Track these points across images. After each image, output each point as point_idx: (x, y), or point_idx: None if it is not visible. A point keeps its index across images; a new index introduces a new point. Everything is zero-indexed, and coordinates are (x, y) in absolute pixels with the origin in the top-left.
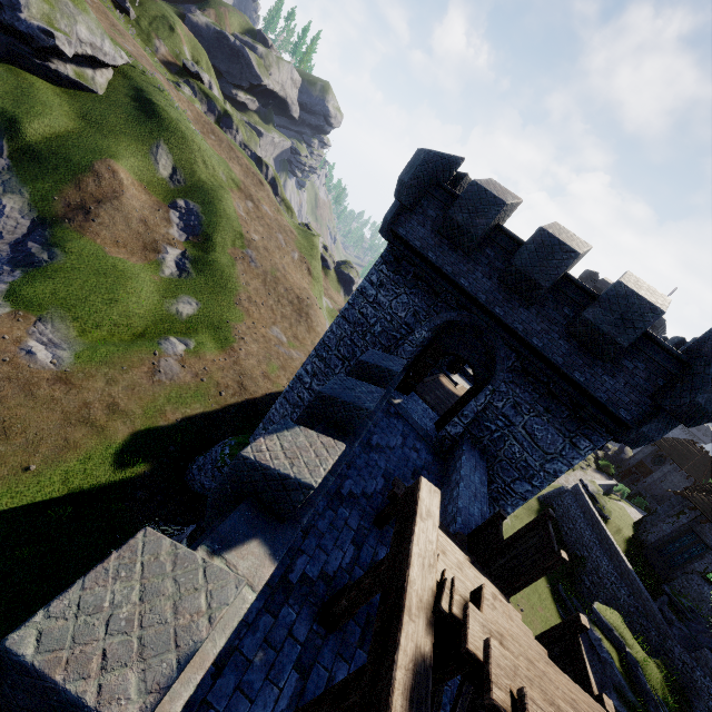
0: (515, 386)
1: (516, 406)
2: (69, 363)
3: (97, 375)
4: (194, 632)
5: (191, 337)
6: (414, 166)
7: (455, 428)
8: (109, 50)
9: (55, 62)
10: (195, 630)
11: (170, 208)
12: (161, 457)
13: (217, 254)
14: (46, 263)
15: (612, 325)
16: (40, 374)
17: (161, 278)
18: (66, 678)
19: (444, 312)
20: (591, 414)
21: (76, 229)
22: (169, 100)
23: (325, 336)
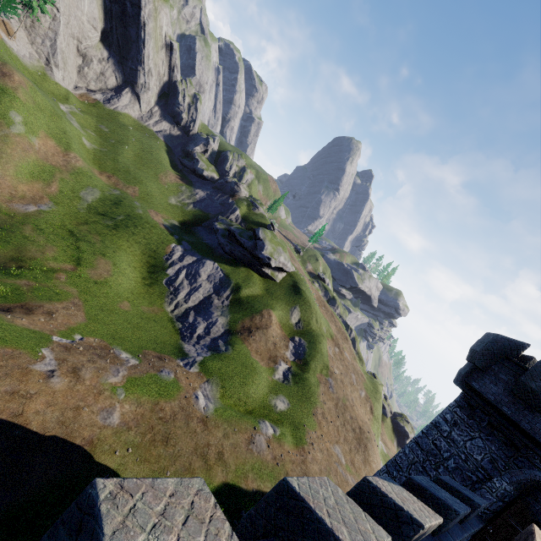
0: None
1: None
2: (211, 412)
3: (220, 427)
4: (369, 536)
5: (279, 426)
6: (484, 342)
7: None
8: (289, 266)
9: (265, 268)
10: (369, 535)
11: (290, 340)
12: (234, 516)
13: (309, 374)
14: (223, 351)
15: None
16: (196, 412)
17: (272, 379)
18: (314, 507)
19: (526, 467)
20: None
21: (242, 339)
22: (307, 288)
23: (397, 455)
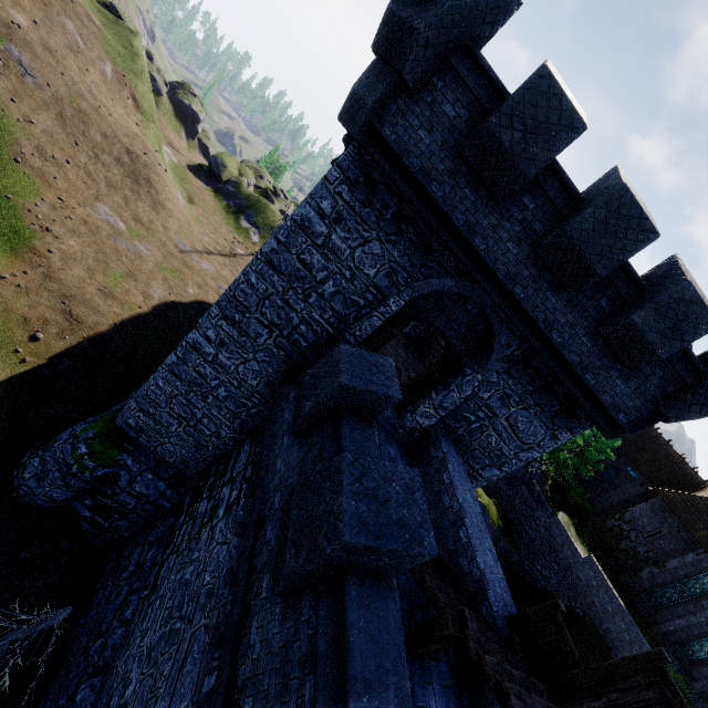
0: (509, 377)
1: (505, 398)
2: None
3: None
4: None
5: None
6: None
7: (429, 421)
8: None
9: None
10: None
11: None
12: None
13: None
14: None
15: (659, 334)
16: None
17: None
18: None
19: (435, 276)
20: (588, 414)
21: None
22: None
23: (236, 289)
